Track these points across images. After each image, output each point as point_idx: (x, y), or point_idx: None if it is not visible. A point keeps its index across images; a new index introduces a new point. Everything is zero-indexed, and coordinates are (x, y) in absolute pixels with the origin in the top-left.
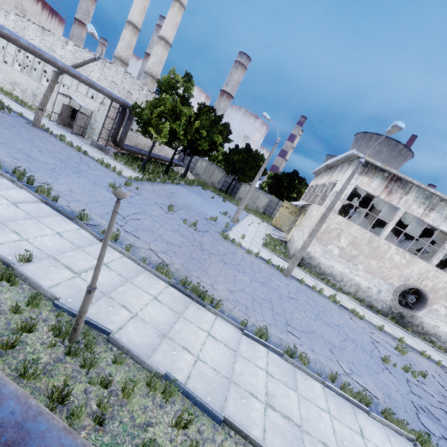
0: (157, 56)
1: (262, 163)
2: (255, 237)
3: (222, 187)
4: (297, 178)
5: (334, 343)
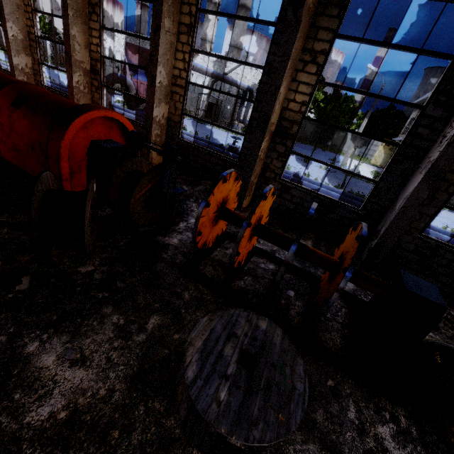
0: (240, 26)
1: (352, 105)
2: (364, 174)
3: (312, 138)
4: (393, 113)
5: (444, 222)
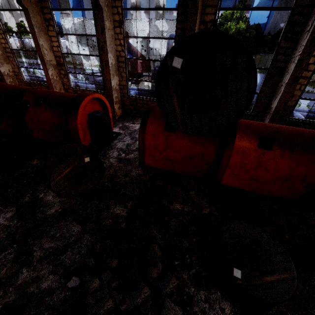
0: None
1: None
2: None
3: None
4: None
5: None
